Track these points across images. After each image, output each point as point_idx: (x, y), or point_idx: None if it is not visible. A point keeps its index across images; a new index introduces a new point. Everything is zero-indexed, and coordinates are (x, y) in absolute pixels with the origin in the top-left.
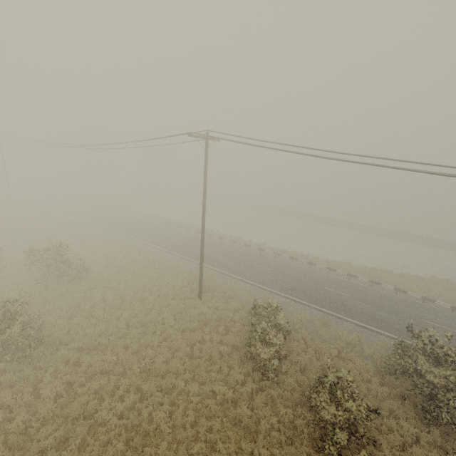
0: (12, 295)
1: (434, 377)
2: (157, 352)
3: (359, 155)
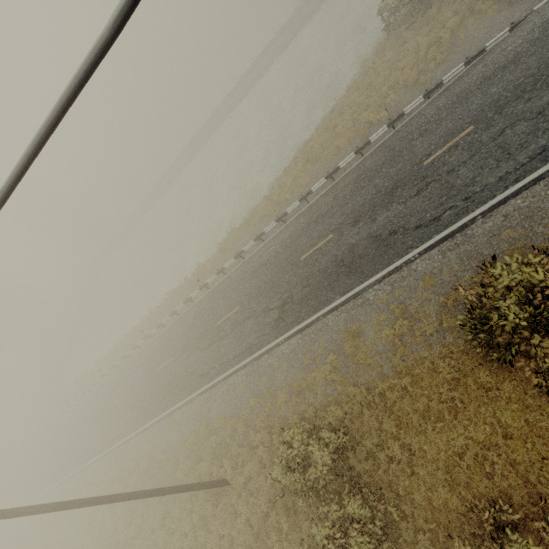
0: None
1: None
2: None
3: None
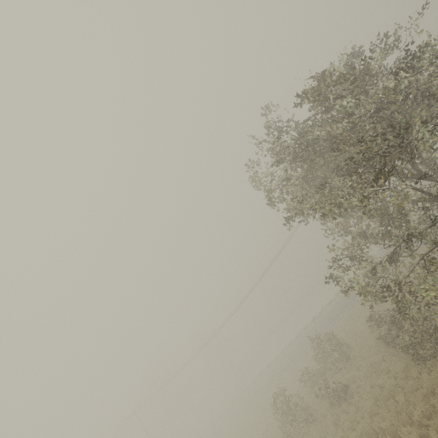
0: (347, 376)
1: None
2: None
3: None
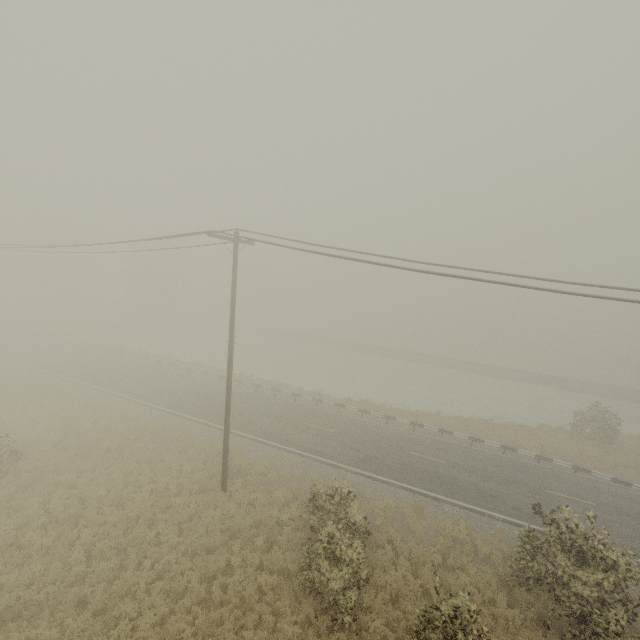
0: None
1: (583, 584)
2: (143, 604)
3: (449, 266)
